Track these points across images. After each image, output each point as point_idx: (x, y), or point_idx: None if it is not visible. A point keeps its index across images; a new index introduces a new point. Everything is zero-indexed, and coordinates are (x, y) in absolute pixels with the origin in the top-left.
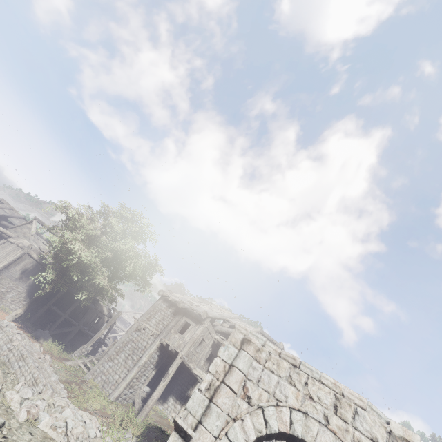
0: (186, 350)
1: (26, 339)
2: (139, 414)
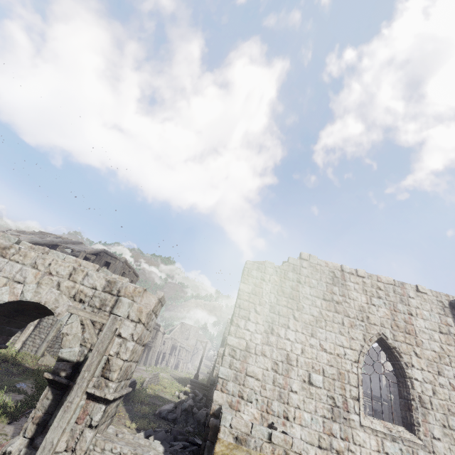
0: None
1: None
2: None
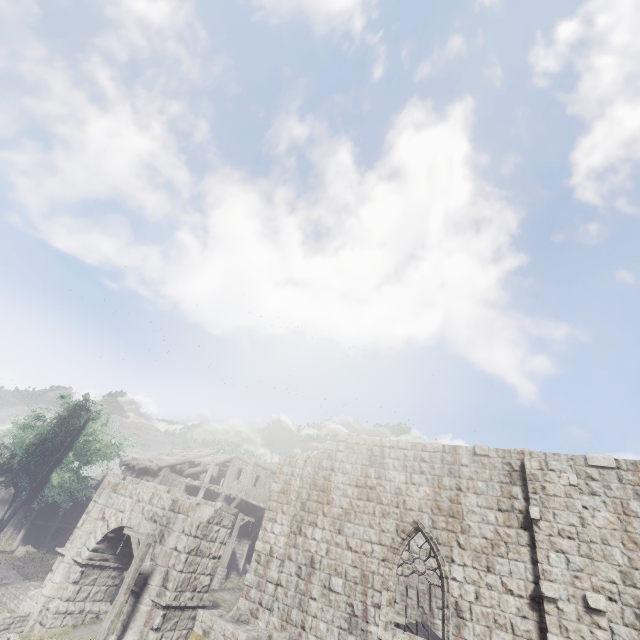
0: None
1: None
2: None
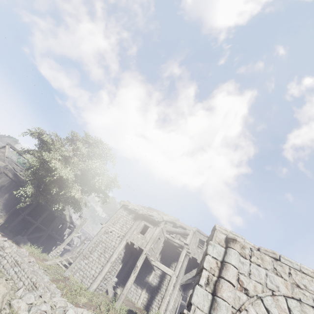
0: (149, 247)
1: (14, 245)
2: (117, 302)
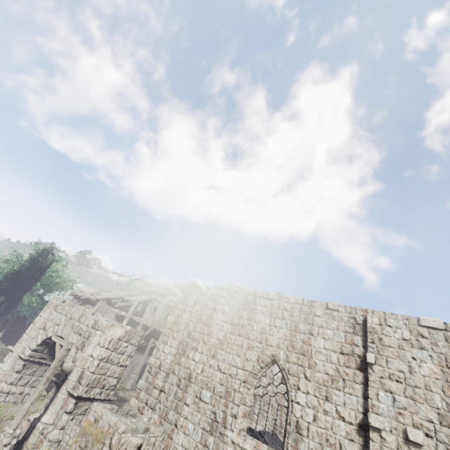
0: None
1: None
2: None
